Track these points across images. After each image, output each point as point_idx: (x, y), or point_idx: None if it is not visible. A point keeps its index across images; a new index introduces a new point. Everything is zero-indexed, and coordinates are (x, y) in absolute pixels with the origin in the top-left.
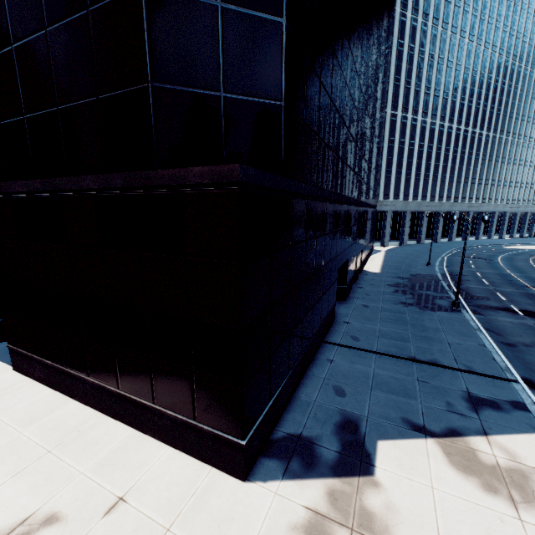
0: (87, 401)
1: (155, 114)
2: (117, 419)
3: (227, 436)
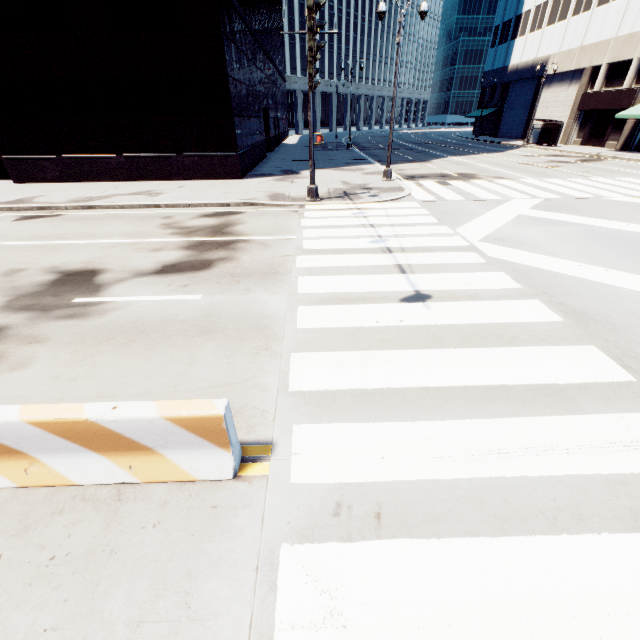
0: (115, 178)
1: None
2: (147, 180)
3: (228, 154)
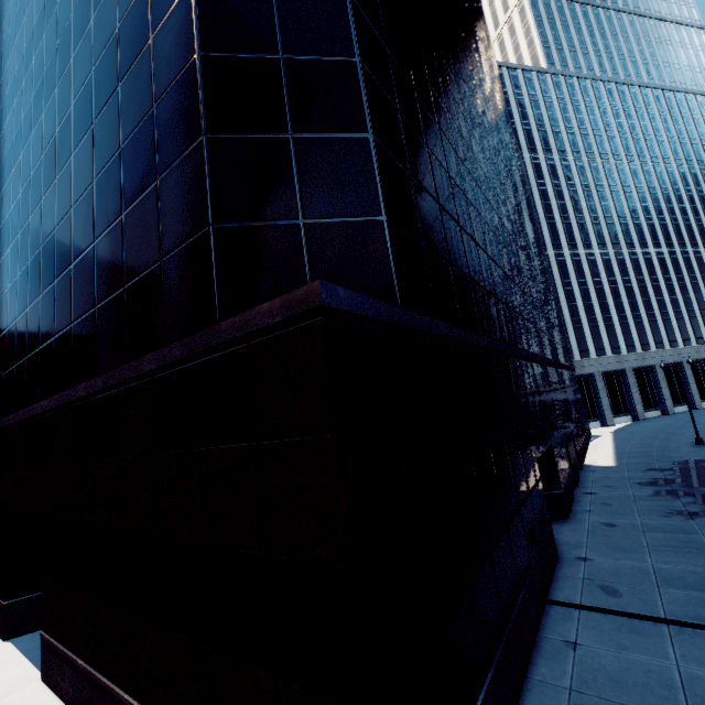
0: None
1: (217, 257)
2: None
3: None
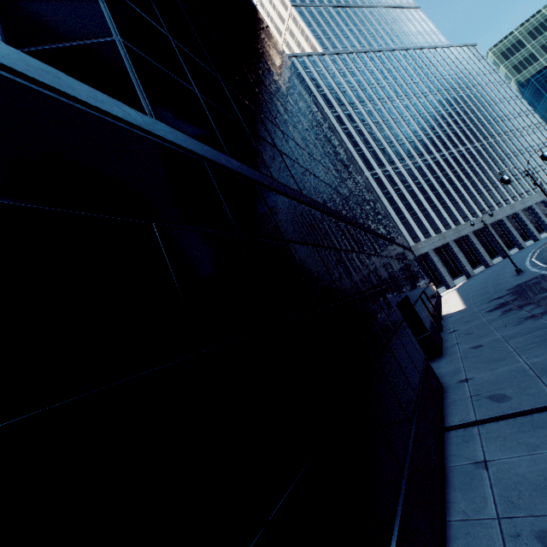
0: None
1: None
2: None
3: None
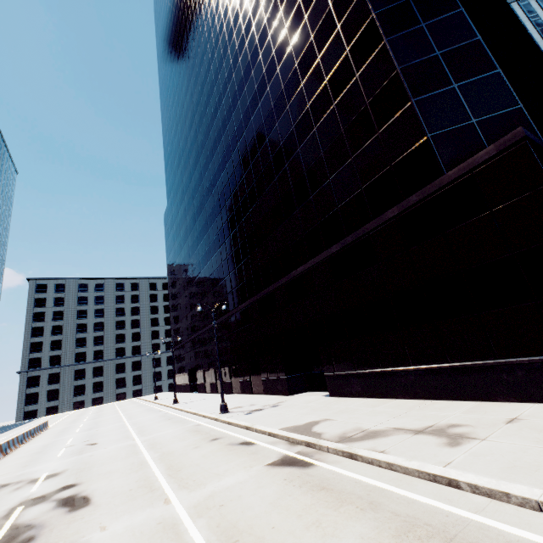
0: (412, 394)
1: (435, 148)
2: (452, 398)
3: None
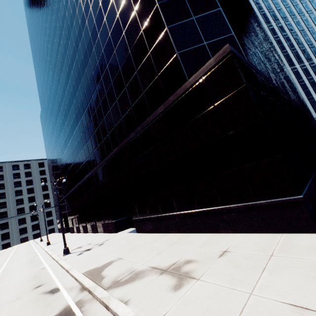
0: (178, 230)
1: (181, 62)
2: (199, 232)
3: (284, 199)
